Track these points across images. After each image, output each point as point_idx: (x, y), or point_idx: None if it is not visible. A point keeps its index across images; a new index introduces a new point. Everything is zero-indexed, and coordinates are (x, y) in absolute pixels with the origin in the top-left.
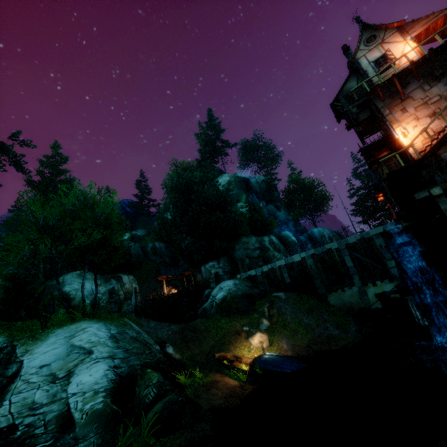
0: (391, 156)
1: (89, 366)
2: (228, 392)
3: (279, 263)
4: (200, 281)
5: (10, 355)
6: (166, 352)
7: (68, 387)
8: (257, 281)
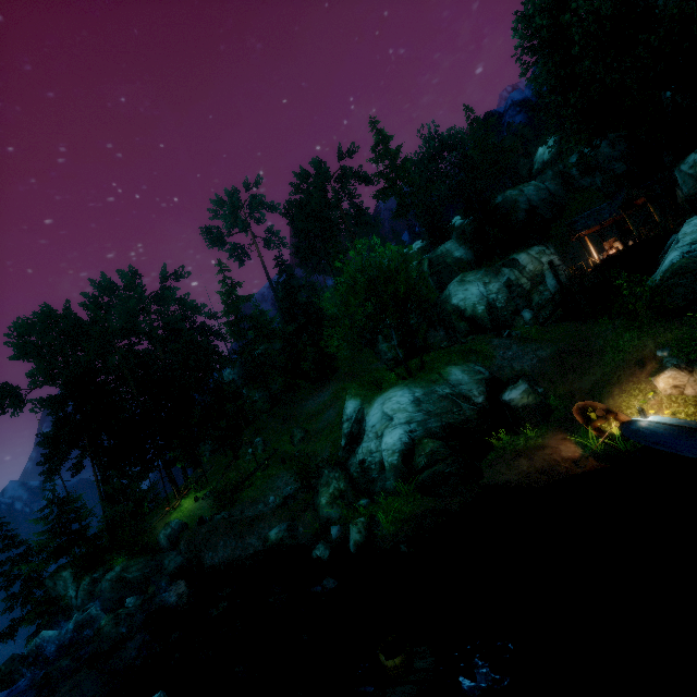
0: None
1: (390, 431)
2: (540, 466)
3: None
4: (681, 202)
5: (363, 414)
6: (500, 400)
7: (381, 444)
8: None
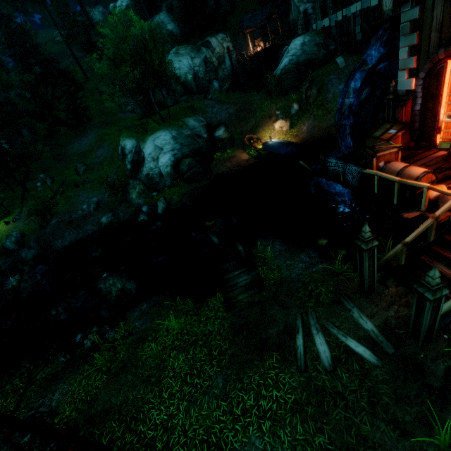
0: None
1: (163, 156)
2: (235, 164)
3: (353, 9)
4: (291, 23)
5: (140, 148)
6: (214, 136)
7: (158, 163)
8: (331, 35)
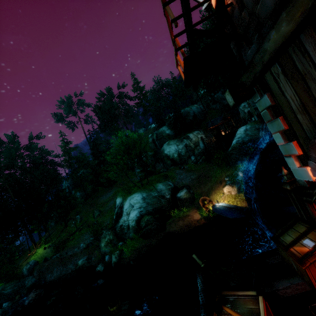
0: (176, 59)
1: (132, 212)
2: (186, 223)
3: None
4: (241, 119)
5: (123, 204)
6: (176, 196)
7: (129, 217)
8: None
